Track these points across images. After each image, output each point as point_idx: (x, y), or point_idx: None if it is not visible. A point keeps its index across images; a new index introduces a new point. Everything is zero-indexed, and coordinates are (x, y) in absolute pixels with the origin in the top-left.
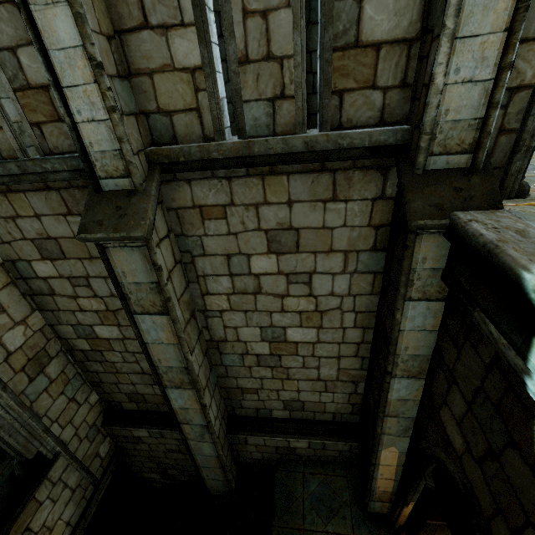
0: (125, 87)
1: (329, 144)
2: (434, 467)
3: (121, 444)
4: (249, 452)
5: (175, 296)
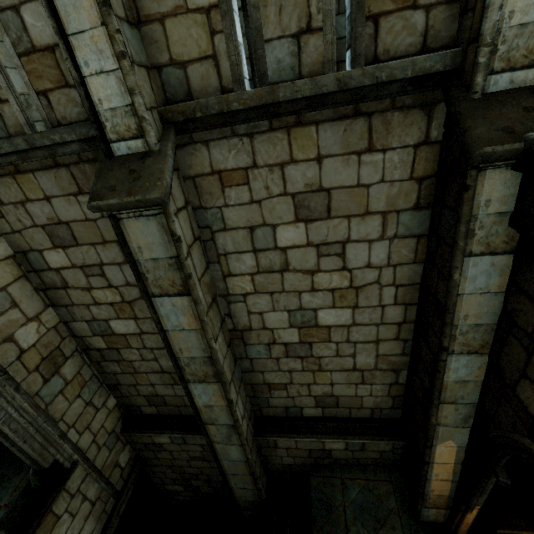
0: (135, 36)
1: (365, 78)
2: (507, 461)
3: (142, 452)
4: (279, 457)
5: (196, 275)
